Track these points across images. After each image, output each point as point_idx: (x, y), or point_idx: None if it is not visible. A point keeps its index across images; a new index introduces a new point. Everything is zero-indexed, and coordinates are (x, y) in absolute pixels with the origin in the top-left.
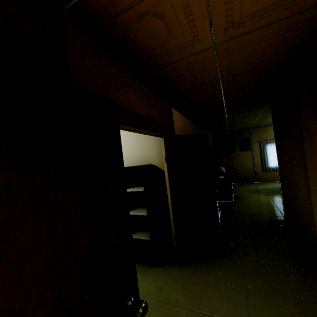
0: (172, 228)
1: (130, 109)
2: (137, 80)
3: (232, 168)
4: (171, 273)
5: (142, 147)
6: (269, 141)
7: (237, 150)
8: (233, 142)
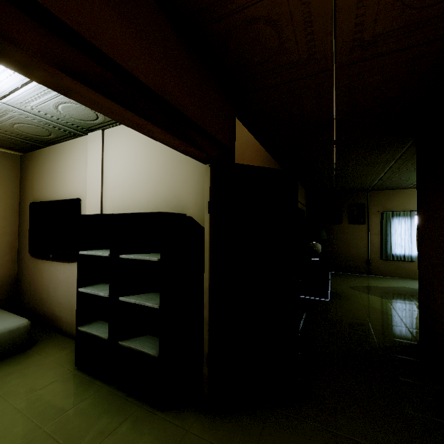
0: (205, 339)
1: (104, 50)
2: (145, 5)
3: (332, 248)
4: (186, 431)
5: (174, 183)
6: (397, 214)
7: (343, 221)
8: (339, 208)
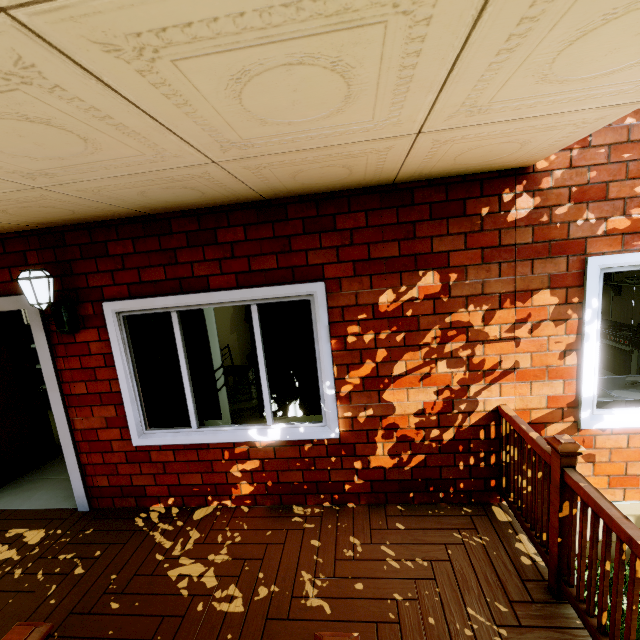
0: None
1: None
2: None
3: None
4: None
5: None
6: None
7: None
8: None
